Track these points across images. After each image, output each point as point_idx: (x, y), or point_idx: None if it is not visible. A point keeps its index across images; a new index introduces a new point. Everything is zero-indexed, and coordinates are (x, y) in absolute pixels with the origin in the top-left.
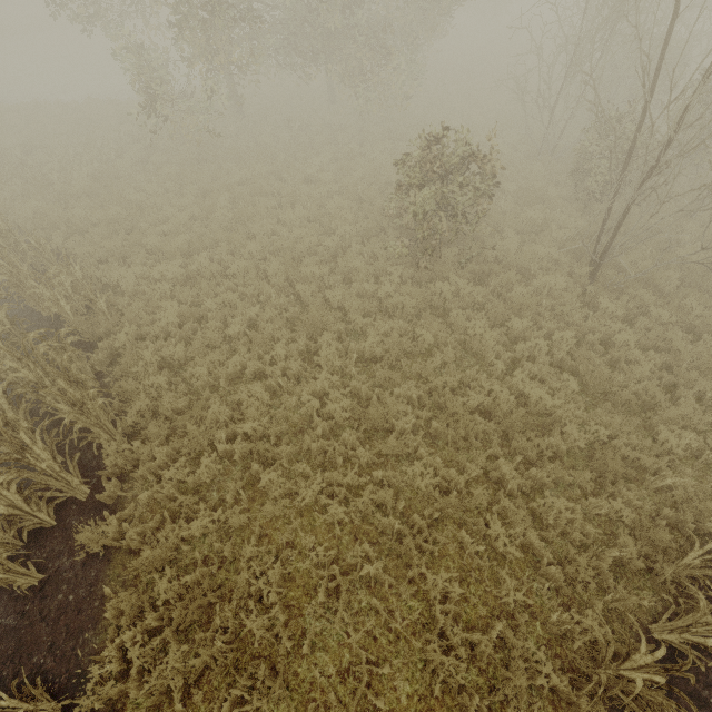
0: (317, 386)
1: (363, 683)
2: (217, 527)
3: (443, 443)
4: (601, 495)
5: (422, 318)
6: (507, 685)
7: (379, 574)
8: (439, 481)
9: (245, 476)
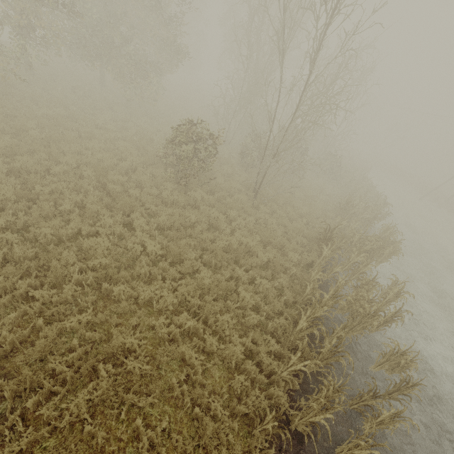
0: (135, 241)
1: (200, 374)
2: (83, 325)
3: (209, 266)
4: (275, 280)
5: (186, 209)
6: (259, 354)
7: (195, 326)
8: (213, 281)
9: (95, 294)
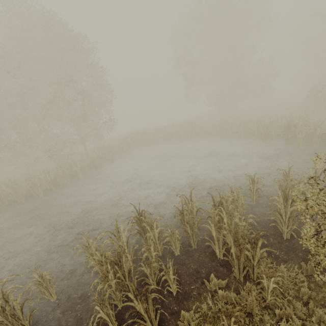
0: None
1: None
2: None
3: None
4: None
5: None
6: None
7: None
8: None
9: None
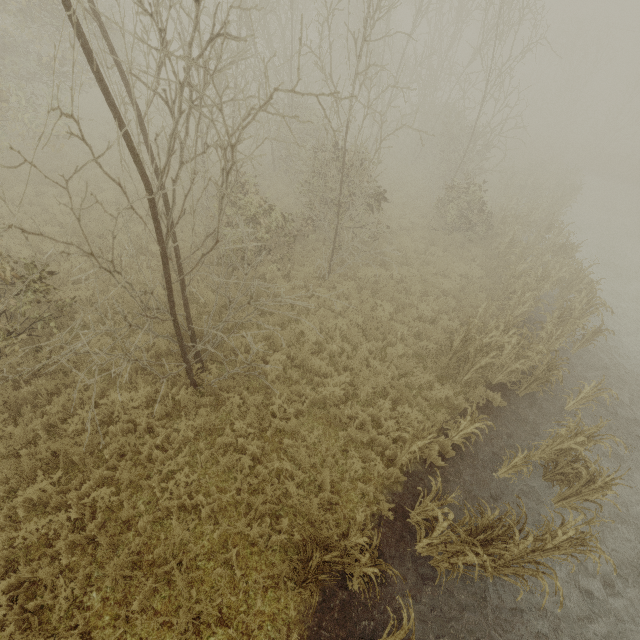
0: None
1: None
2: None
3: None
4: None
5: None
6: None
7: None
8: None
9: None
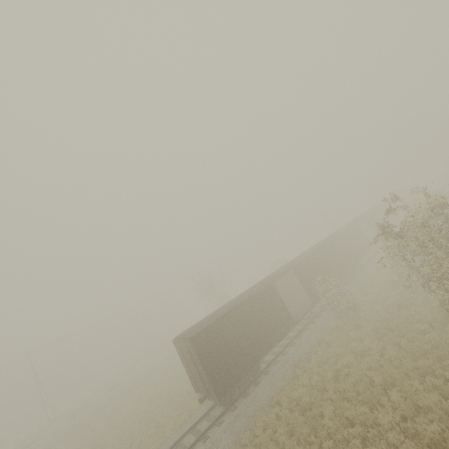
0: None
1: None
2: None
3: None
4: None
5: None
6: None
7: None
8: None
9: None
